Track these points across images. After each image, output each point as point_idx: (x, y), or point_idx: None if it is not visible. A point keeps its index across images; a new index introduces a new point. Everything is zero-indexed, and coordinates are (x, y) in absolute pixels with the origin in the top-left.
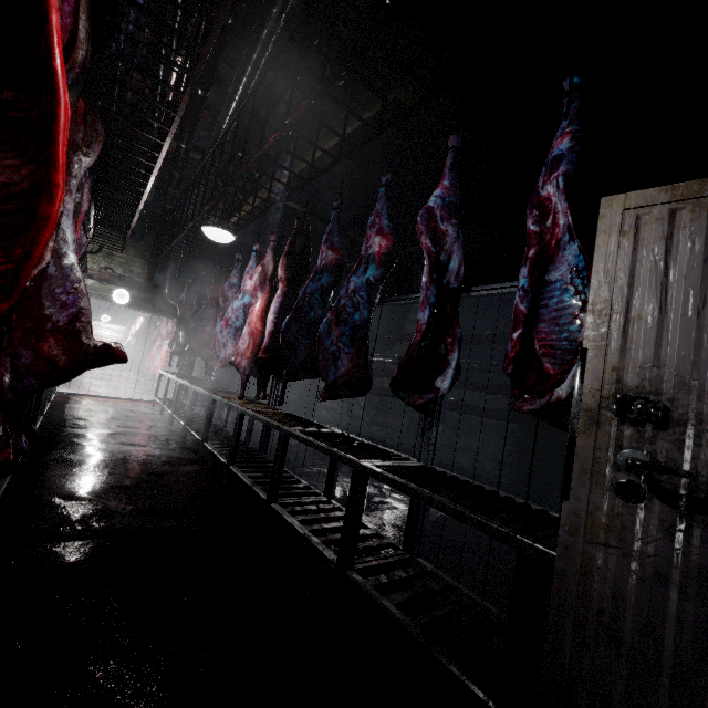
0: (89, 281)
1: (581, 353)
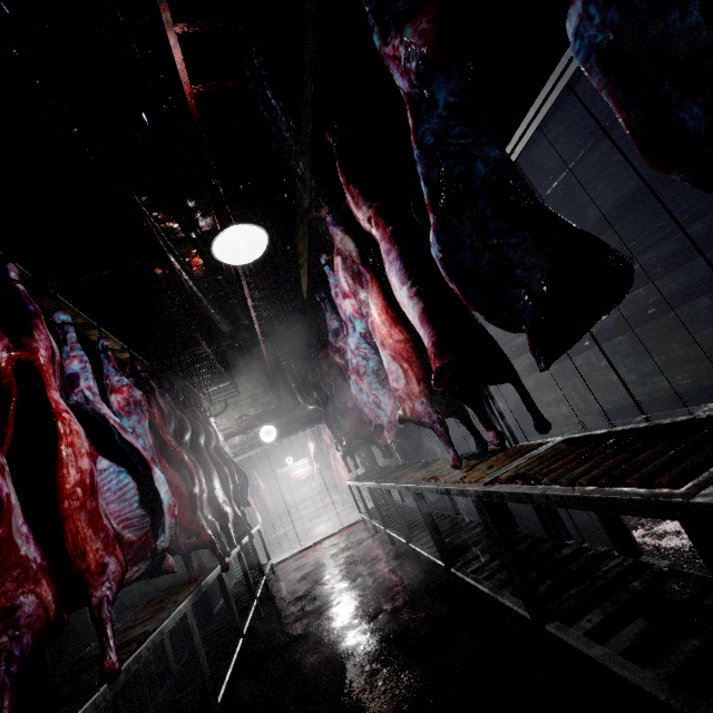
0: (235, 439)
1: None
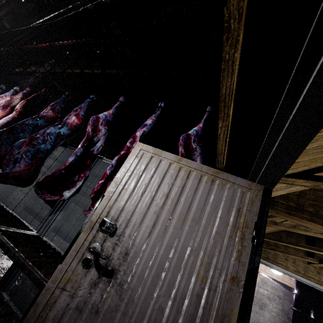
0: None
1: (102, 196)
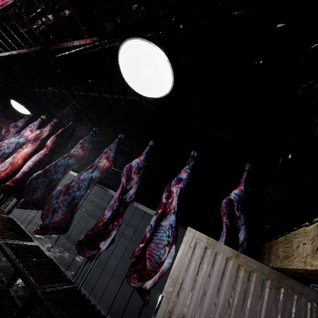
0: None
1: (160, 297)
